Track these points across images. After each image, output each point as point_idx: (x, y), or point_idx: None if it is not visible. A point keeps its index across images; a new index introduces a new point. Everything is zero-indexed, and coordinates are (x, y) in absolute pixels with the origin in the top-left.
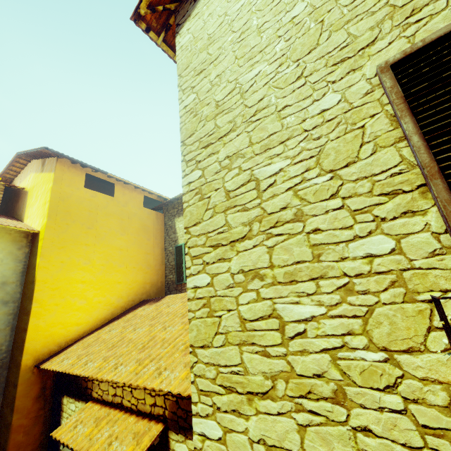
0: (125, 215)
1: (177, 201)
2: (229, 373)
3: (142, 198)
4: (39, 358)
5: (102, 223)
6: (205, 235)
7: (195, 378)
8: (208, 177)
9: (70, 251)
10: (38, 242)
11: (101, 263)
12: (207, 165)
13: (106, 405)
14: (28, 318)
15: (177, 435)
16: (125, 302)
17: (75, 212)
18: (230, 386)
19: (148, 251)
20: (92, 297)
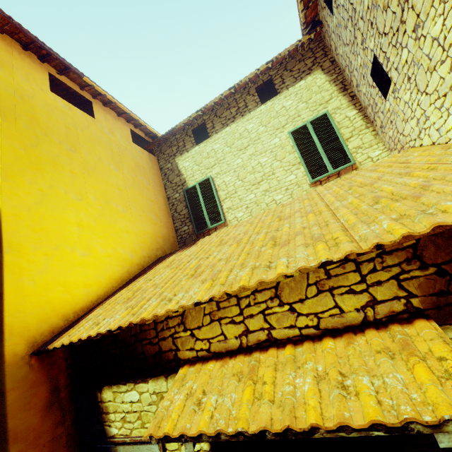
0: (114, 146)
1: (174, 137)
2: None
3: (129, 131)
4: (36, 340)
5: (87, 148)
6: None
7: None
8: None
9: (50, 176)
10: None
11: (98, 202)
12: None
13: (231, 356)
14: None
15: None
16: (140, 258)
17: (45, 122)
18: None
19: (150, 198)
20: (97, 248)
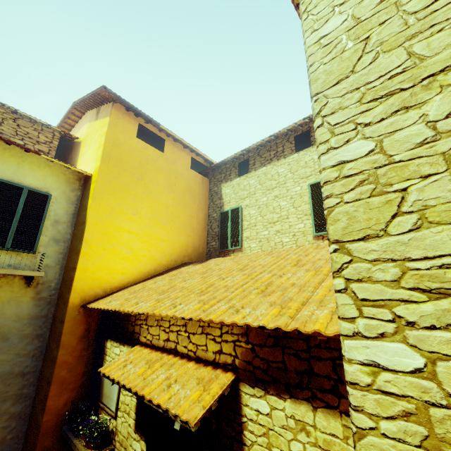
0: (173, 173)
1: (225, 166)
2: (435, 267)
3: (190, 159)
4: (86, 299)
5: (151, 176)
6: (360, 89)
7: (348, 284)
8: (362, 14)
9: (120, 198)
10: (90, 184)
11: (148, 217)
12: (359, 0)
13: (157, 350)
14: (78, 257)
15: (252, 389)
16: (168, 261)
17: (127, 160)
18: (439, 288)
19: (192, 215)
20: (137, 249)
